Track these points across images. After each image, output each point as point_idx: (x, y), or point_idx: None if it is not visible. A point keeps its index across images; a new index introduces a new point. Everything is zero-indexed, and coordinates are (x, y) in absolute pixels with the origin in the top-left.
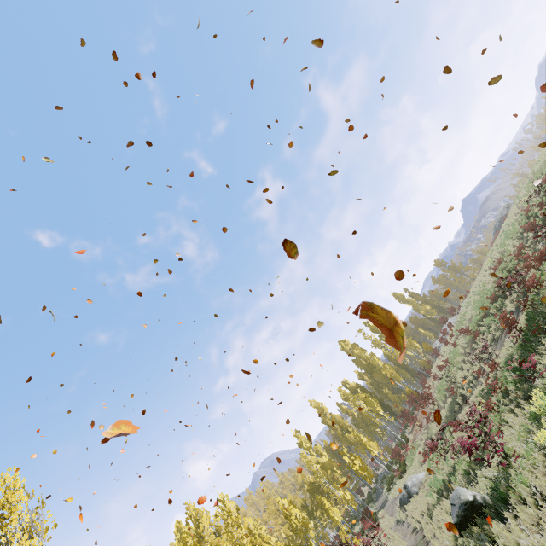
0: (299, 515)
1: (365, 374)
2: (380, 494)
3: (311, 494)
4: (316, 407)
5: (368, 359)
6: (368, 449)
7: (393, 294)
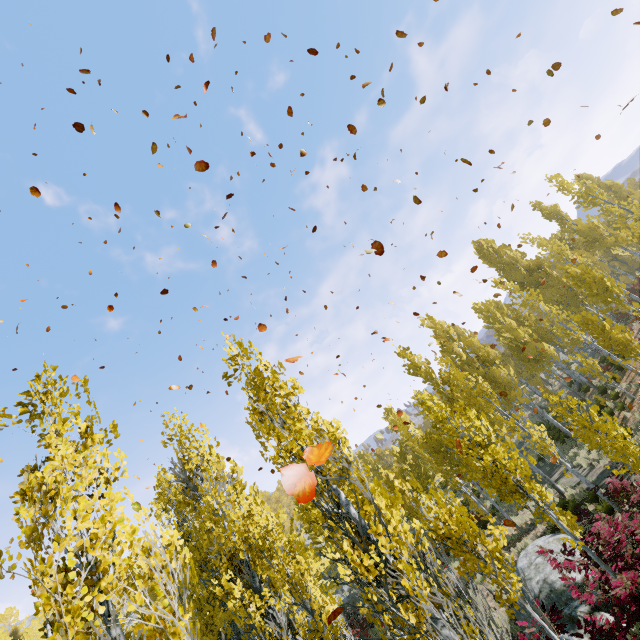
0: (398, 486)
1: (505, 305)
2: (552, 472)
3: (429, 451)
4: (432, 326)
5: (531, 266)
6: (623, 345)
7: (578, 179)
